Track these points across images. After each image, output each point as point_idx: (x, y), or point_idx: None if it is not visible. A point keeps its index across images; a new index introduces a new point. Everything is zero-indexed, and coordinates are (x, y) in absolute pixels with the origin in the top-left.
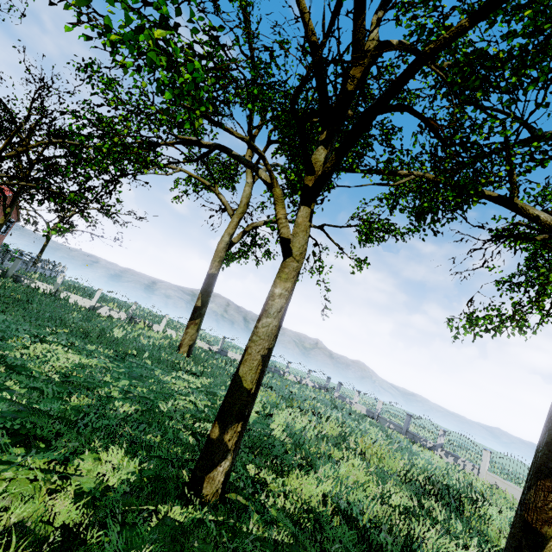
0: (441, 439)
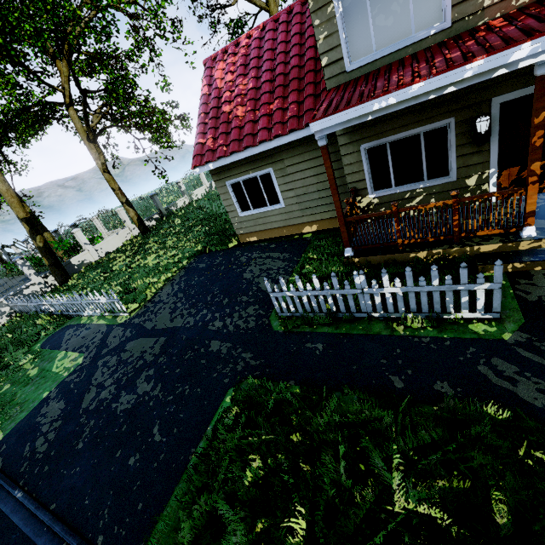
0: None
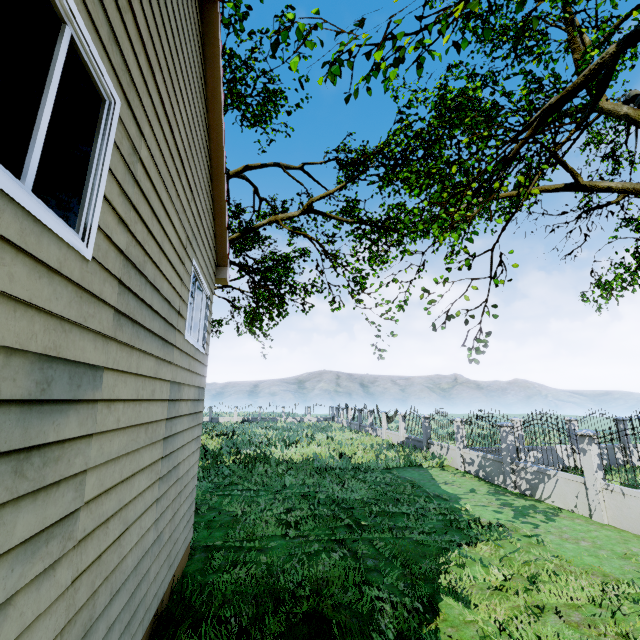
0: (369, 419)
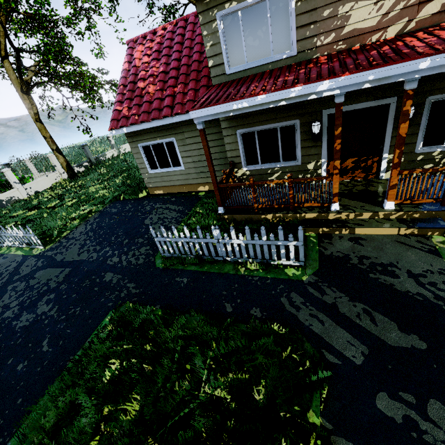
0: None
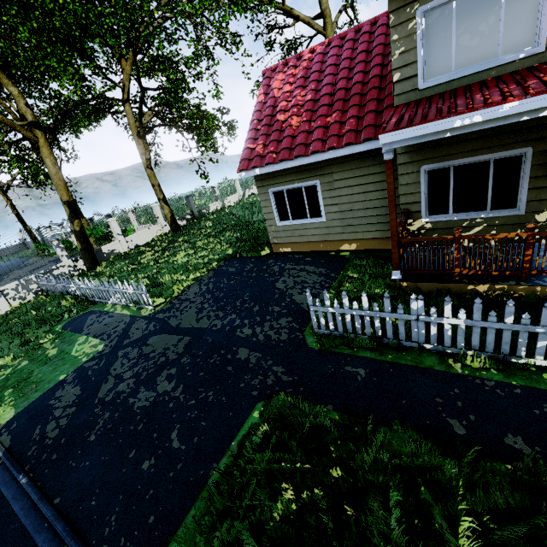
0: None
